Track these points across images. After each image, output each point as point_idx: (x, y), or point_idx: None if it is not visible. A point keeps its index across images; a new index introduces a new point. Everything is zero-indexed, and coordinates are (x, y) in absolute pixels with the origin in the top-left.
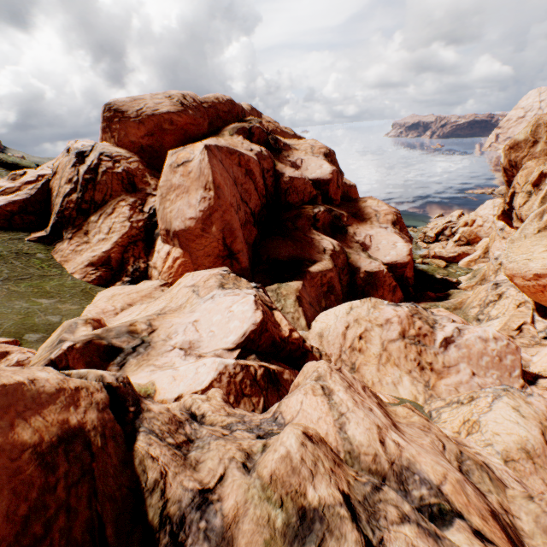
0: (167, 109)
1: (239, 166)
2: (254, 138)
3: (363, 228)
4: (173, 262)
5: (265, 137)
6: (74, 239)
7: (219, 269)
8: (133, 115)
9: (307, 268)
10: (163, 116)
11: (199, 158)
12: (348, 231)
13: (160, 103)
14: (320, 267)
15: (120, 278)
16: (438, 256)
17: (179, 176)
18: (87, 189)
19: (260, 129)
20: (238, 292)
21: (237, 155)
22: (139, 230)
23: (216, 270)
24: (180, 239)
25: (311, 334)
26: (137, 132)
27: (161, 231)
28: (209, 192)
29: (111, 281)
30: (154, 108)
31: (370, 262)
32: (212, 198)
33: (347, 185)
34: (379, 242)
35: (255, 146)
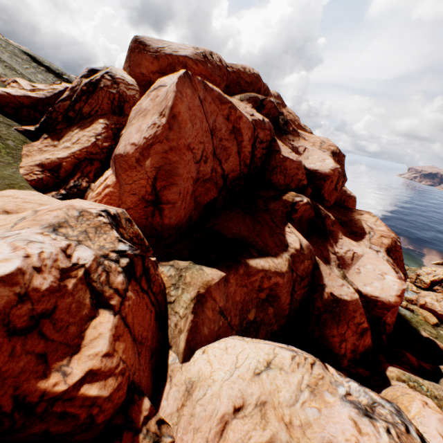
0: (186, 54)
1: (227, 119)
2: (263, 110)
3: (348, 241)
4: (102, 189)
5: (275, 114)
6: (48, 140)
7: (106, 207)
8: (153, 50)
9: (246, 258)
10: (179, 58)
11: (172, 82)
12: (328, 236)
13: (183, 49)
14: (268, 265)
15: (59, 188)
16: (428, 308)
17: (148, 100)
18: (81, 99)
19: (272, 104)
20: (34, 246)
21: (228, 107)
22: (101, 149)
23: (100, 206)
24: (116, 165)
25: (180, 374)
26: (149, 66)
27: (113, 154)
28: (162, 119)
29: (51, 189)
30: (174, 50)
31: (342, 285)
32: (161, 126)
33: (346, 193)
34: (362, 264)
35: (258, 114)
